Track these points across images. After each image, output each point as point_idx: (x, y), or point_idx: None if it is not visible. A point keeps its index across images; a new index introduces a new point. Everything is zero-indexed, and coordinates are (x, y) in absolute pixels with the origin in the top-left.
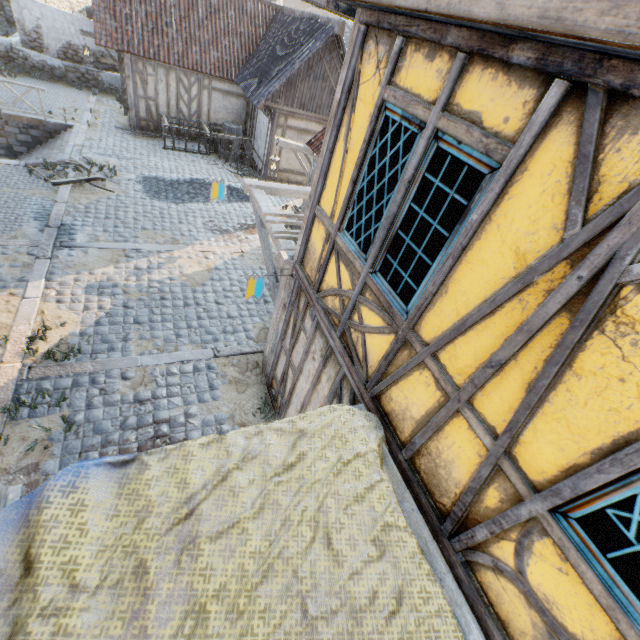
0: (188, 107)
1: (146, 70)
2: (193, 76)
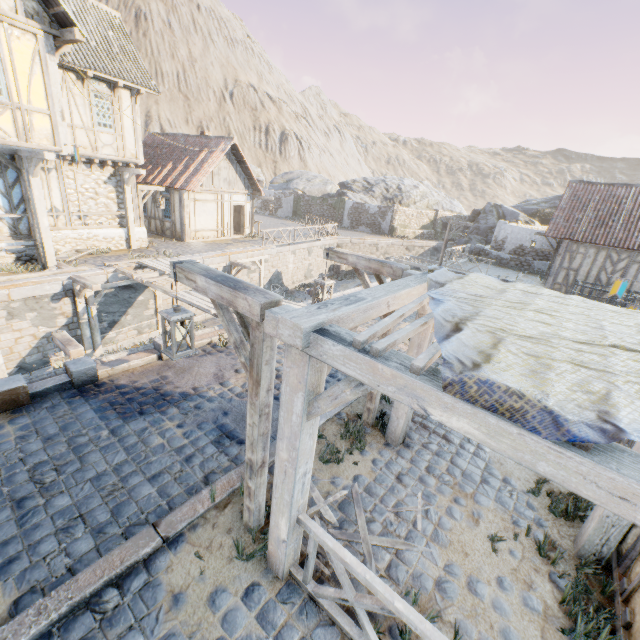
0: (608, 277)
1: (577, 250)
2: (625, 253)
